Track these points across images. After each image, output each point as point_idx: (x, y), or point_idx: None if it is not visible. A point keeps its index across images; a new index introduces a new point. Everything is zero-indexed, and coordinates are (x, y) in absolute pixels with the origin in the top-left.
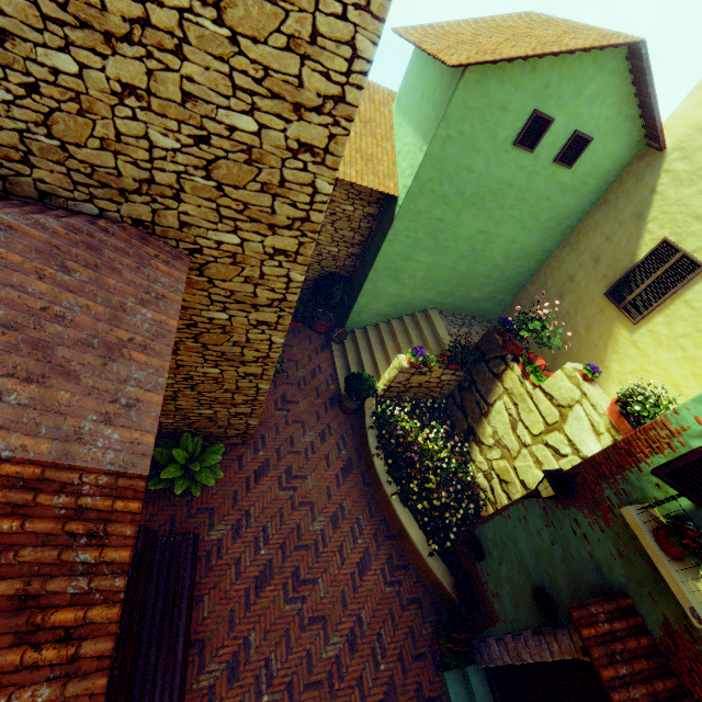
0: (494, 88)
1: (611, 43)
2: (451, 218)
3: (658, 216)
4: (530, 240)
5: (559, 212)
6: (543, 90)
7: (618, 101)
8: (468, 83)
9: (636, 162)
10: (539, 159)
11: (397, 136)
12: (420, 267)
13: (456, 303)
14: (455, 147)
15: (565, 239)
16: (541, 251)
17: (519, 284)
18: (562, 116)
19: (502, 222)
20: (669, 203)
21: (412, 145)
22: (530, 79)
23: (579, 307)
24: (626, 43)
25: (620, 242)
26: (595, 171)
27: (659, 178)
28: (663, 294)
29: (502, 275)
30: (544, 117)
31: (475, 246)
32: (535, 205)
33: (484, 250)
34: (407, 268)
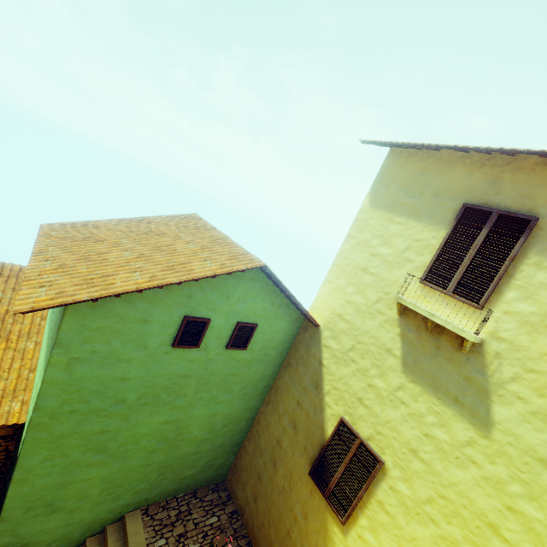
0: (122, 307)
1: (234, 269)
2: (119, 425)
3: (331, 390)
4: (231, 408)
5: (252, 379)
6: (187, 300)
7: (268, 296)
8: (81, 309)
9: (303, 332)
10: (209, 349)
11: (44, 331)
12: (93, 482)
13: (167, 489)
14: (91, 365)
15: (267, 395)
16: (247, 411)
17: (237, 443)
18: (218, 315)
19: (192, 405)
20: (335, 378)
21: (43, 357)
22: (167, 294)
23: (292, 483)
24: (250, 267)
25: (309, 411)
26: (271, 344)
27: (322, 351)
28: (357, 488)
29: (214, 444)
30: (198, 320)
31: (167, 435)
32: (224, 382)
33: (180, 434)
34: (70, 492)
